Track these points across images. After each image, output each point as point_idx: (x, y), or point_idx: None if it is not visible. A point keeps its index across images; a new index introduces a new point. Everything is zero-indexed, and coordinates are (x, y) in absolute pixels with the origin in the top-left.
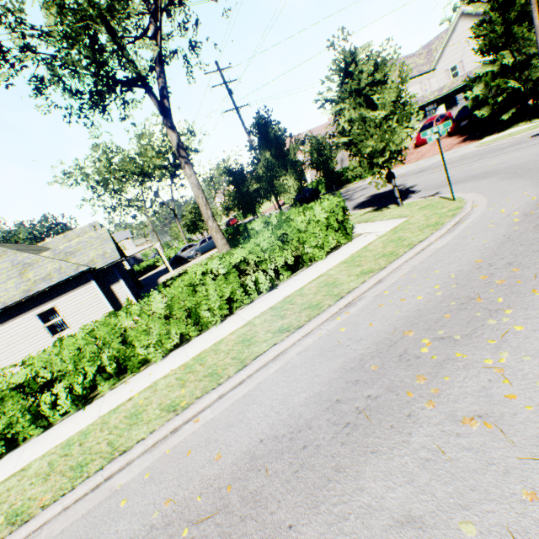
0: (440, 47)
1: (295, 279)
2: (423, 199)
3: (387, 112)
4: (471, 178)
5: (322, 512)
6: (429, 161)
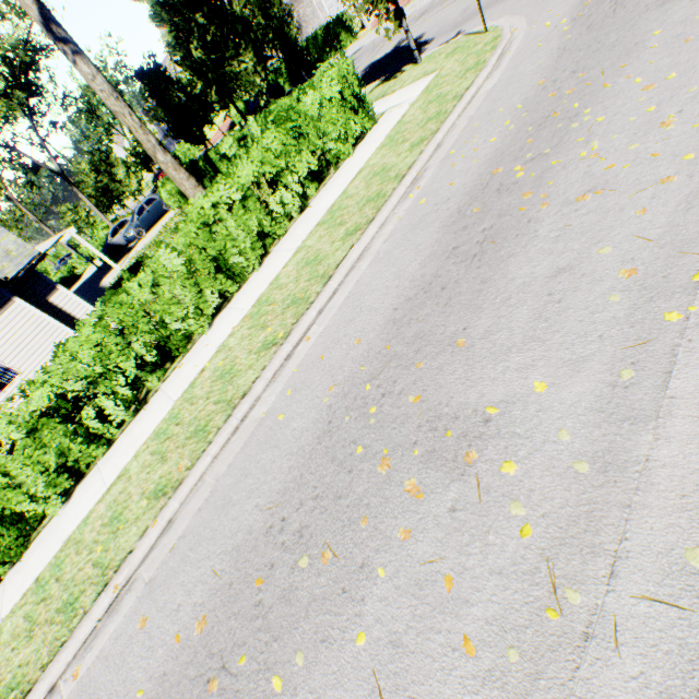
0: None
1: (327, 189)
2: (445, 45)
3: None
4: (495, 1)
5: (487, 308)
6: None
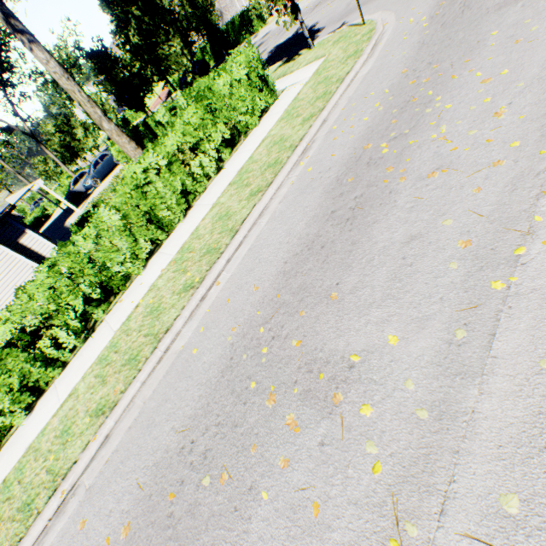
0: None
1: (238, 153)
2: (332, 33)
3: None
4: None
5: (355, 266)
6: None
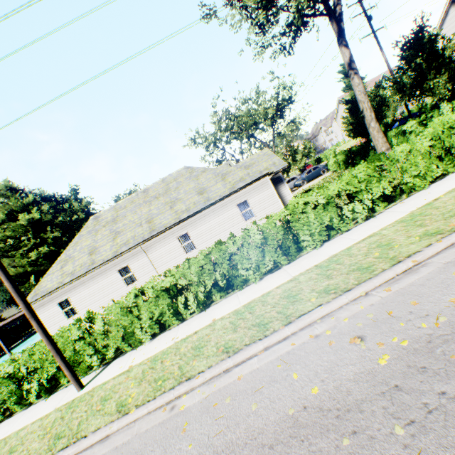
0: None
1: None
2: None
3: None
4: None
5: None
6: None
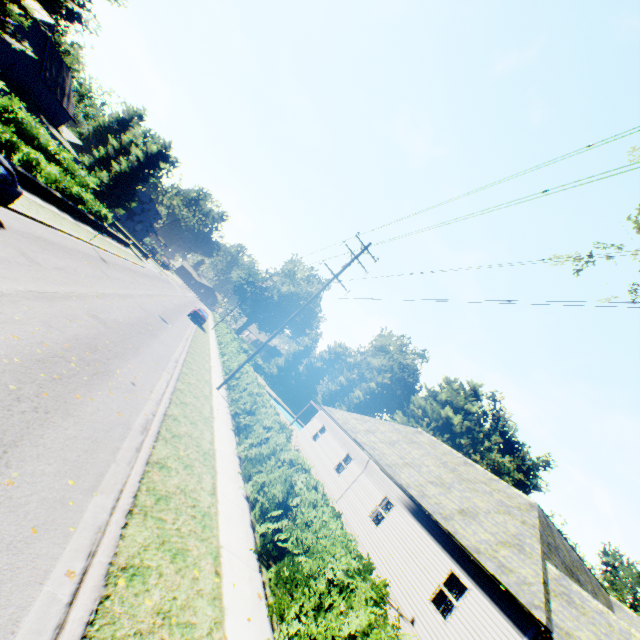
0: None
1: None
2: None
3: None
4: None
5: None
6: None
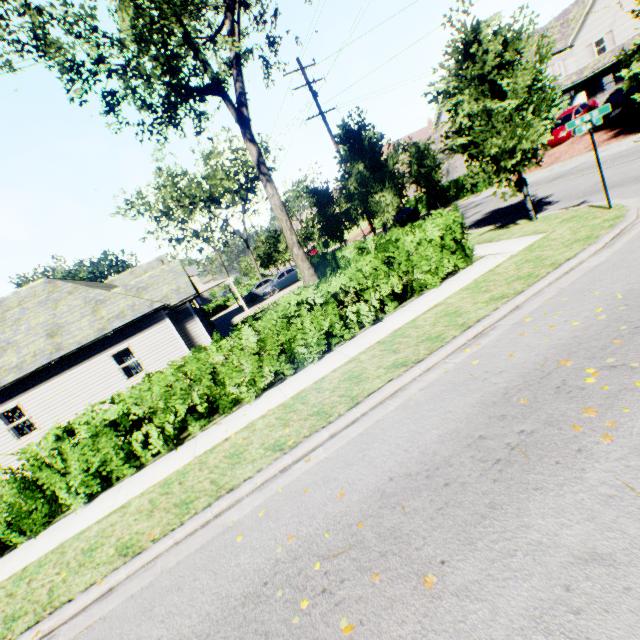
0: (580, 15)
1: (403, 310)
2: (564, 210)
3: (520, 101)
4: (631, 180)
5: (480, 548)
6: (566, 165)
